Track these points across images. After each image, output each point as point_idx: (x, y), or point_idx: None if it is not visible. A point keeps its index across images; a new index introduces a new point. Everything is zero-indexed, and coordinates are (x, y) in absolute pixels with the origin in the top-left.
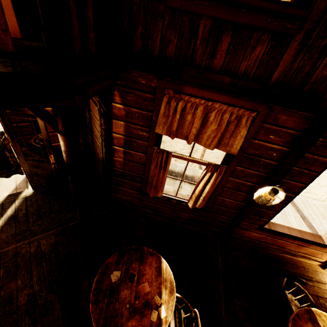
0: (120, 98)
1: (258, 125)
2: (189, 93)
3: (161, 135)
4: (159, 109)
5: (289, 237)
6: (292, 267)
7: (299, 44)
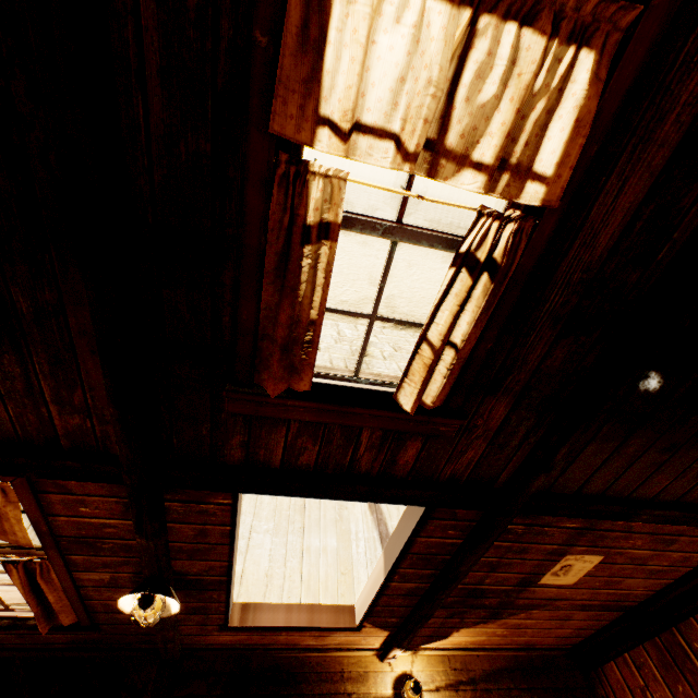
0: None
1: (33, 500)
2: None
3: None
4: None
5: (289, 630)
6: (315, 683)
7: None
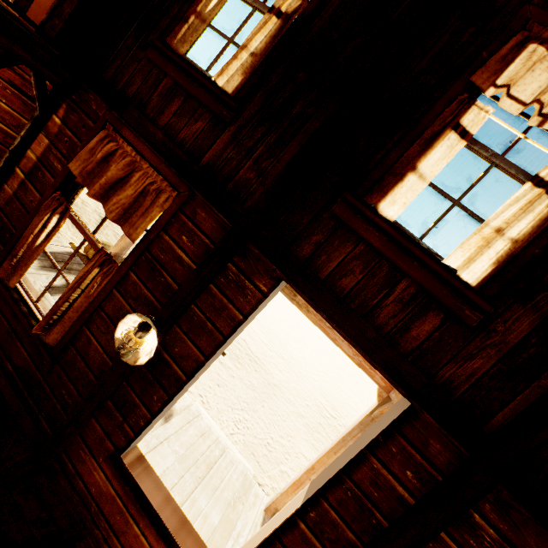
0: (64, 113)
1: (174, 211)
2: (126, 137)
3: (79, 184)
4: (90, 141)
5: (152, 521)
6: None
7: (232, 136)
